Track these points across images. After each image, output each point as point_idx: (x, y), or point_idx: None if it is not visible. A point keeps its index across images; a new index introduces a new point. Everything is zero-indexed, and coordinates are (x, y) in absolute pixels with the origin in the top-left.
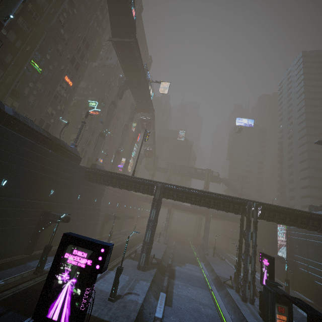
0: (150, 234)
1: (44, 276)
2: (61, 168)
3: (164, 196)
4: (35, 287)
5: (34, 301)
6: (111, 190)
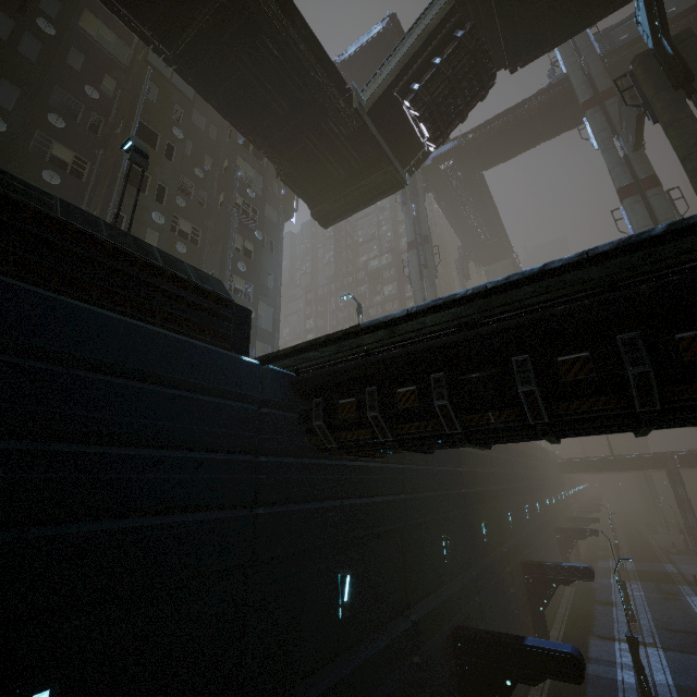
0: (693, 517)
1: (631, 571)
2: (553, 470)
3: (683, 466)
4: (642, 575)
5: (660, 580)
6: (565, 474)
